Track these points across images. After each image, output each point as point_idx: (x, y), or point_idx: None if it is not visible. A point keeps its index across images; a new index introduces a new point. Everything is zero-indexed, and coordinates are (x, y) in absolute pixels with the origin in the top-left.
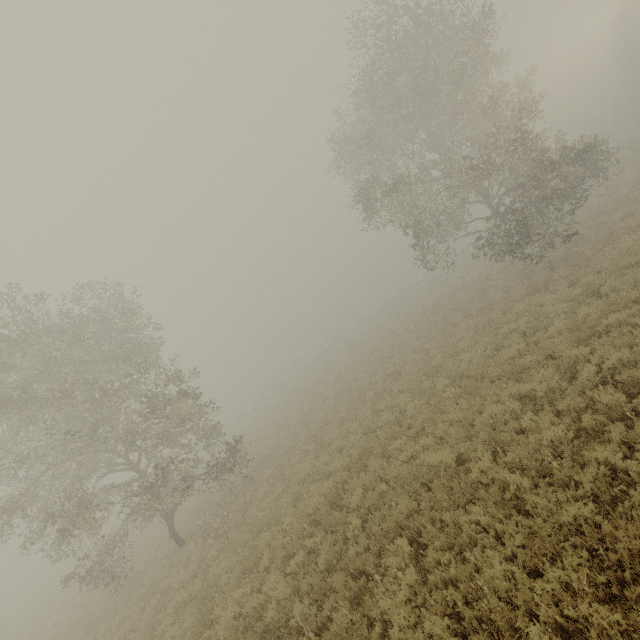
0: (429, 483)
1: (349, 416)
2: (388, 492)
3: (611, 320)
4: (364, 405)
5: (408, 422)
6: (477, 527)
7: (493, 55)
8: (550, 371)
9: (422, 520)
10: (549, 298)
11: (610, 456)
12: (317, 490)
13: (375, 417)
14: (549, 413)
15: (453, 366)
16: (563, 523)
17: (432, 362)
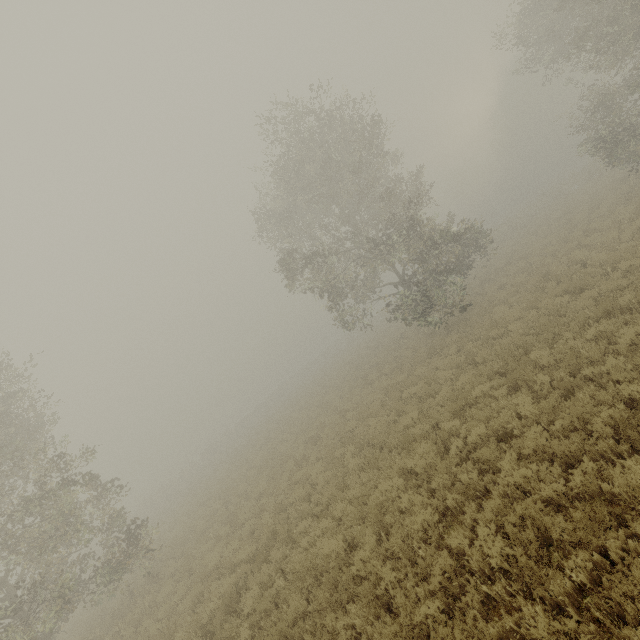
0: (320, 577)
1: (266, 490)
2: (285, 589)
3: (478, 392)
4: (282, 476)
5: (317, 498)
6: (353, 632)
7: (387, 153)
8: (429, 444)
9: (307, 626)
10: (442, 362)
11: (460, 542)
12: (217, 591)
13: (290, 491)
14: (426, 490)
15: (363, 432)
16: (419, 622)
17: (346, 427)
